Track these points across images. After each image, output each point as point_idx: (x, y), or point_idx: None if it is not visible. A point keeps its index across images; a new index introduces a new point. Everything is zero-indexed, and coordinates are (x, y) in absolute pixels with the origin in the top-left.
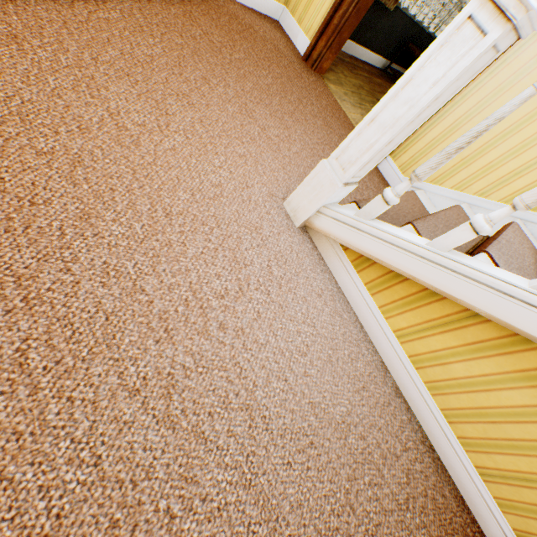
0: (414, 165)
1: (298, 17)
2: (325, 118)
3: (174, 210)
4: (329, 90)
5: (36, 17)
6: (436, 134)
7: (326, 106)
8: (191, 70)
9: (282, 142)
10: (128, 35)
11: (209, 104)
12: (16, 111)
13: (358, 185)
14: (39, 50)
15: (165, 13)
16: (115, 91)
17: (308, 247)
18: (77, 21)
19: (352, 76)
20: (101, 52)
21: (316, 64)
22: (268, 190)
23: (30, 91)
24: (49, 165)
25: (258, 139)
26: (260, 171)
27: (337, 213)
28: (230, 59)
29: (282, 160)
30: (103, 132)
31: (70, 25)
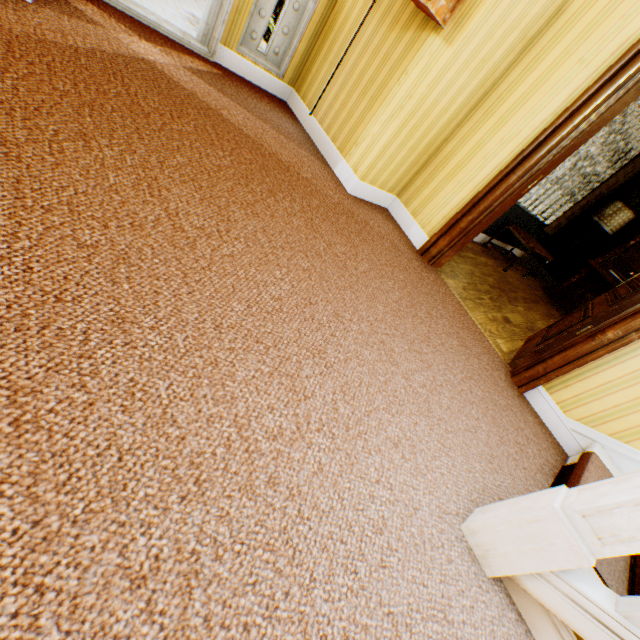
0: (582, 406)
1: (412, 209)
2: (457, 333)
3: (337, 629)
4: (449, 287)
5: (152, 275)
6: (613, 376)
7: (453, 313)
8: (322, 306)
9: (430, 393)
10: (254, 272)
11: (347, 357)
12: (107, 481)
13: (518, 439)
14: (152, 334)
15: (288, 228)
16: (243, 376)
17: (511, 620)
18: (199, 267)
19: (461, 260)
20: (225, 311)
21: (434, 259)
22: (437, 502)
23: (133, 425)
24: (148, 610)
25: (406, 400)
26: (421, 465)
27: (579, 593)
28: (356, 275)
29: (437, 429)
30: (230, 473)
31: (191, 277)
